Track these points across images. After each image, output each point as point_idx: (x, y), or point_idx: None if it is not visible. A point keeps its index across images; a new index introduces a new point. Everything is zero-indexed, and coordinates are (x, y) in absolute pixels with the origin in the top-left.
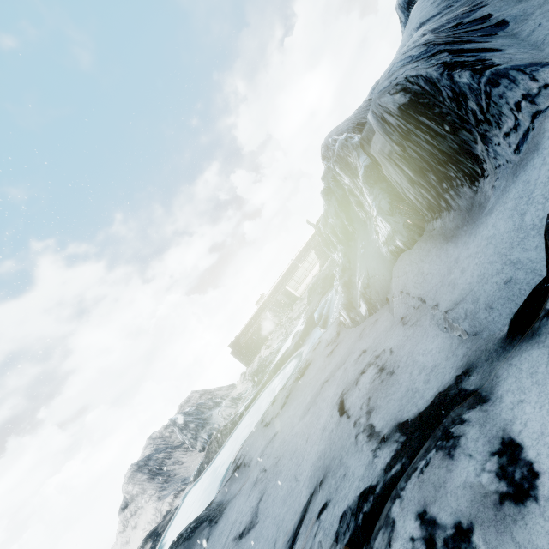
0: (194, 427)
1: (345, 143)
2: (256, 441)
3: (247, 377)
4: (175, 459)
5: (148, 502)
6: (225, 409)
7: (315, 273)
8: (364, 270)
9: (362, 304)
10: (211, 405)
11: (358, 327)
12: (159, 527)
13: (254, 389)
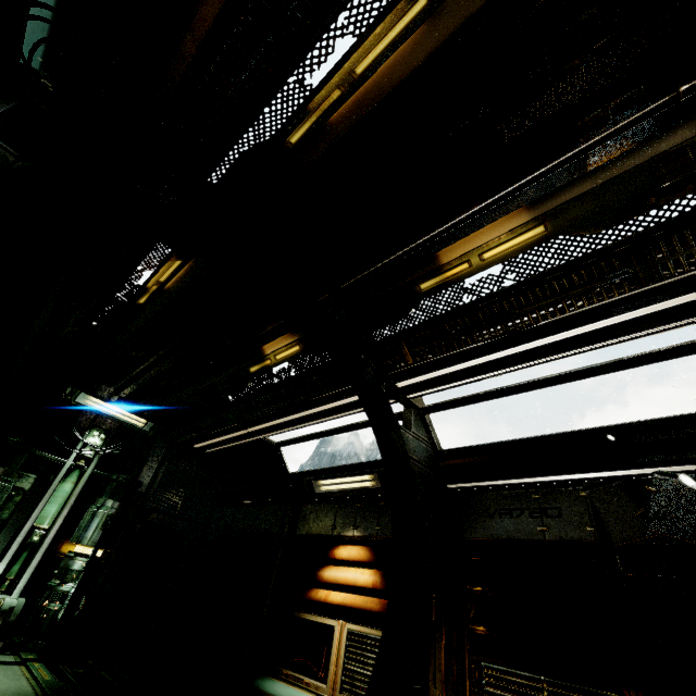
0: None
1: None
2: None
3: None
4: None
5: None
6: None
7: None
8: None
9: None
10: None
11: None
12: None
13: None
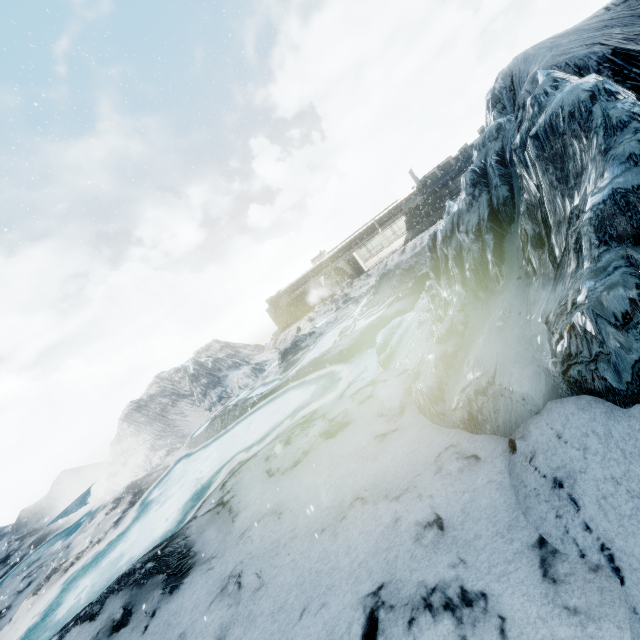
0: (205, 383)
1: (586, 103)
2: (251, 485)
3: (277, 345)
4: (179, 409)
5: (141, 446)
6: (242, 377)
7: (396, 247)
8: (490, 364)
9: (461, 410)
10: (230, 364)
11: (438, 430)
12: (144, 482)
13: (278, 373)
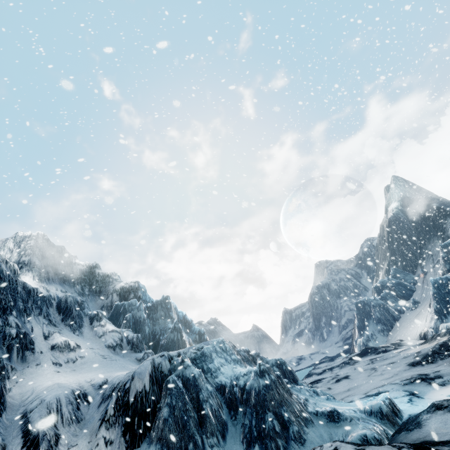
0: None
1: None
2: (425, 370)
3: None
4: None
5: None
6: None
7: None
8: None
9: None
10: None
11: None
12: None
13: None
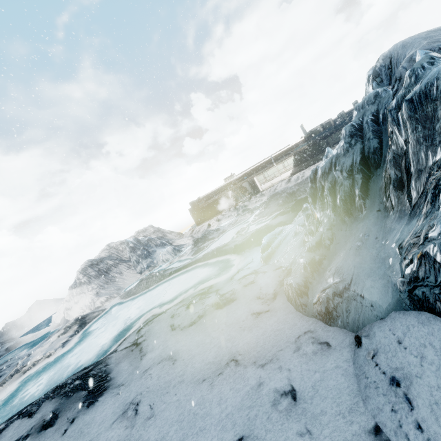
0: (140, 254)
1: None
2: (158, 334)
3: (193, 234)
4: (119, 269)
5: (90, 292)
6: (165, 254)
7: (284, 177)
8: (348, 274)
9: (320, 305)
10: (158, 243)
11: (300, 317)
12: (88, 317)
13: (191, 254)
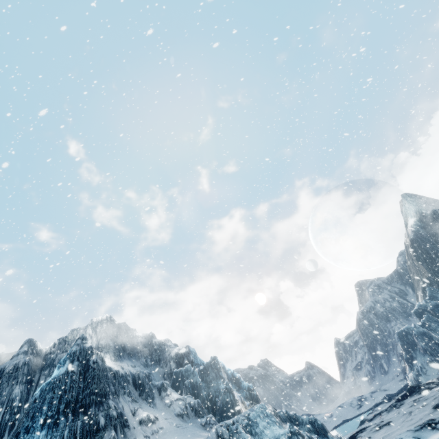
0: None
1: None
2: None
3: None
4: None
5: None
6: None
7: None
8: None
9: None
10: None
11: None
12: None
13: None
